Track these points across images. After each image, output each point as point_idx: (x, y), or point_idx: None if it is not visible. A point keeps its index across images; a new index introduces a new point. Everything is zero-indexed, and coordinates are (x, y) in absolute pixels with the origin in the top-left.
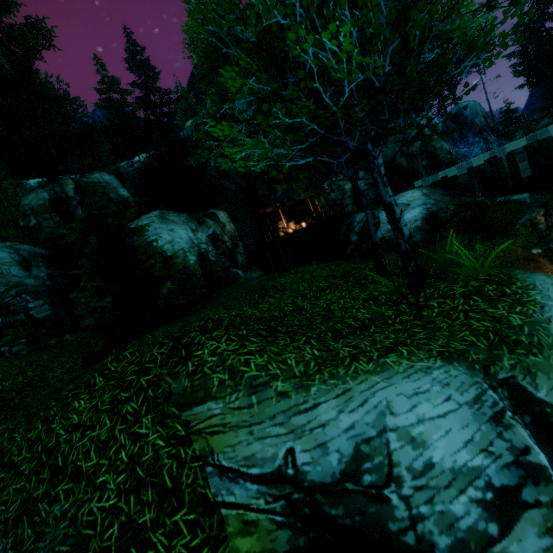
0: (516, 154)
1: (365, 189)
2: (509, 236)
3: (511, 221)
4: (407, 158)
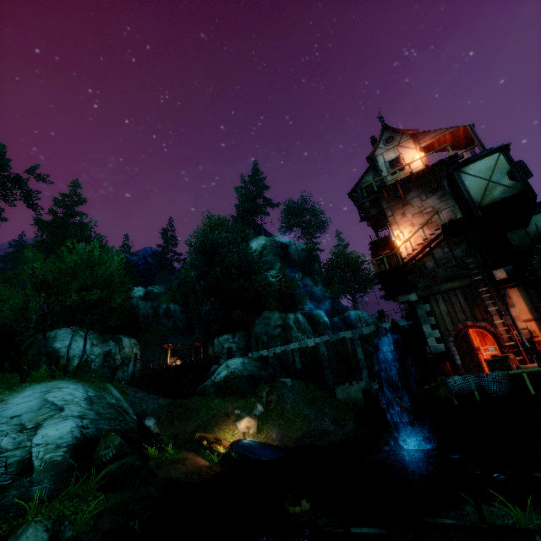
0: (295, 351)
1: (235, 350)
2: (239, 399)
3: (258, 392)
4: (268, 337)
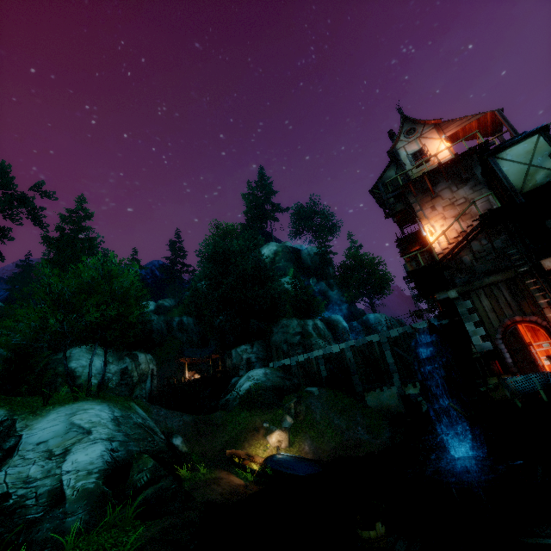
0: (319, 358)
1: (255, 361)
2: (266, 412)
3: (285, 403)
4: (288, 345)
